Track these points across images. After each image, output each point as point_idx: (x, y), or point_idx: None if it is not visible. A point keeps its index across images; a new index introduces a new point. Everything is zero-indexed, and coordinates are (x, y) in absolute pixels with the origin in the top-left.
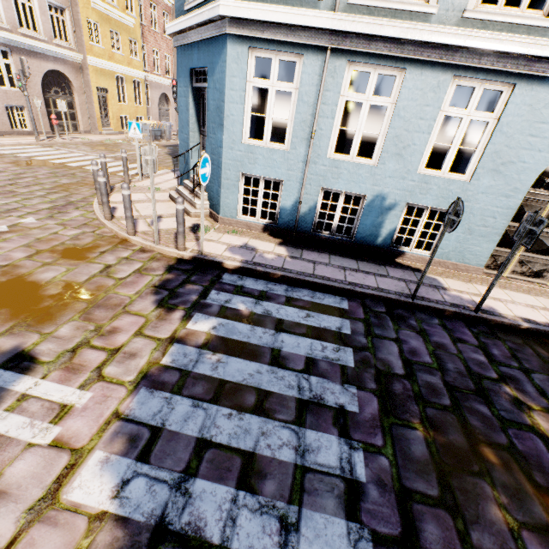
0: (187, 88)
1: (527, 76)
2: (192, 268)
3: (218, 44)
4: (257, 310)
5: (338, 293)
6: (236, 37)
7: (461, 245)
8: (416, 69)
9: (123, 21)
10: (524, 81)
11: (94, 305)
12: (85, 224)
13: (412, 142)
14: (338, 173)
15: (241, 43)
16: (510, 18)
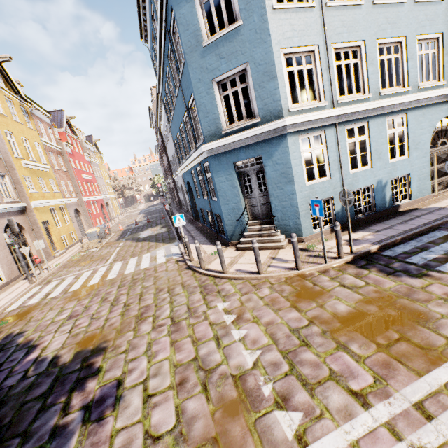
0: (232, 175)
1: (409, 109)
2: (365, 261)
3: (274, 140)
4: (440, 252)
5: (430, 231)
6: (291, 133)
7: (419, 188)
8: (372, 120)
9: (42, 170)
10: (409, 111)
11: (405, 296)
12: (253, 285)
13: (382, 150)
14: (357, 179)
15: (294, 135)
16: (396, 91)
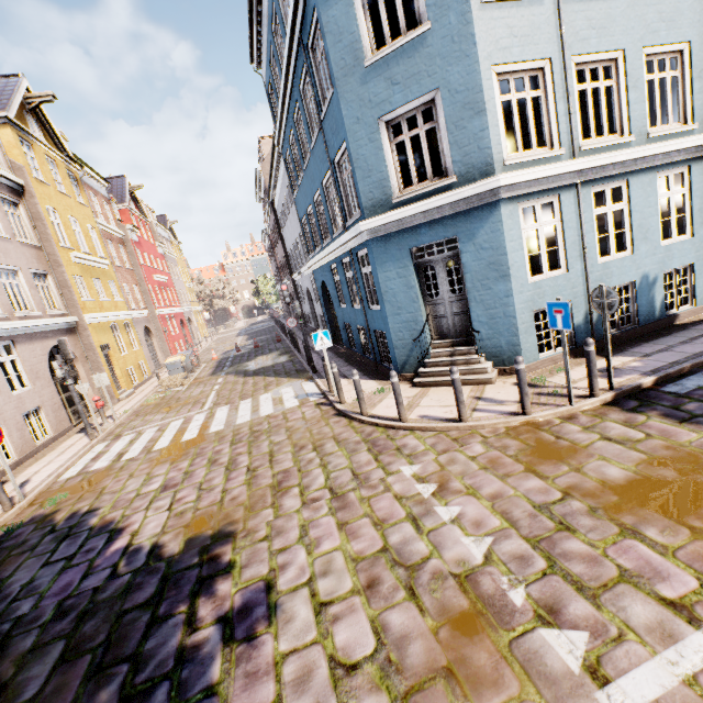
0: (406, 268)
1: (694, 159)
2: (636, 401)
3: (478, 212)
4: None
5: None
6: (506, 199)
7: None
8: (634, 177)
9: (99, 266)
10: (693, 162)
11: None
12: (454, 439)
13: (649, 226)
14: (609, 273)
15: (511, 202)
16: (673, 130)
